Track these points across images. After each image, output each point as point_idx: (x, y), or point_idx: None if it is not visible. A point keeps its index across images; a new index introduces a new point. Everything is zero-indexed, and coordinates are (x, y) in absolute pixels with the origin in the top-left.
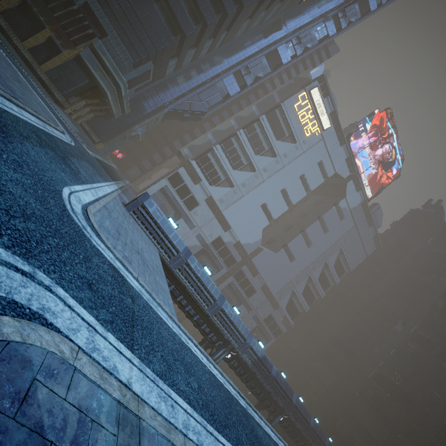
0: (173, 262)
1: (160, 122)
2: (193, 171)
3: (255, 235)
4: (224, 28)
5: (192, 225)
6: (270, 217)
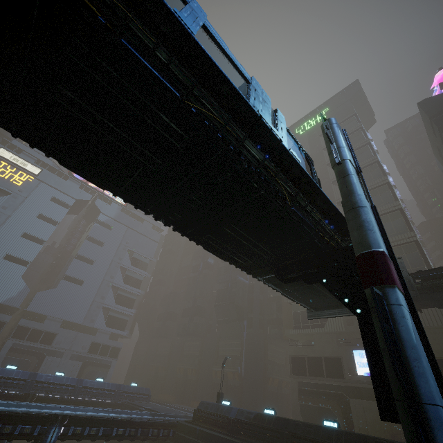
0: None
1: None
2: None
3: (15, 286)
4: None
5: None
6: (24, 262)
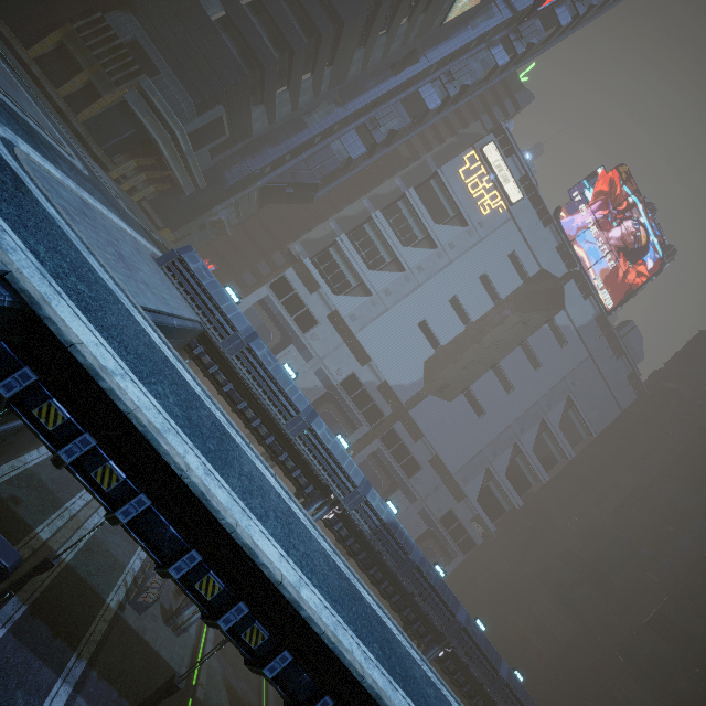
0: (228, 344)
1: (258, 209)
2: (308, 275)
3: (412, 372)
4: (324, 59)
5: (309, 355)
6: (434, 342)
